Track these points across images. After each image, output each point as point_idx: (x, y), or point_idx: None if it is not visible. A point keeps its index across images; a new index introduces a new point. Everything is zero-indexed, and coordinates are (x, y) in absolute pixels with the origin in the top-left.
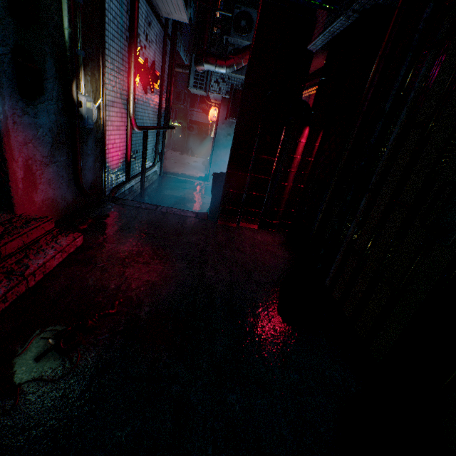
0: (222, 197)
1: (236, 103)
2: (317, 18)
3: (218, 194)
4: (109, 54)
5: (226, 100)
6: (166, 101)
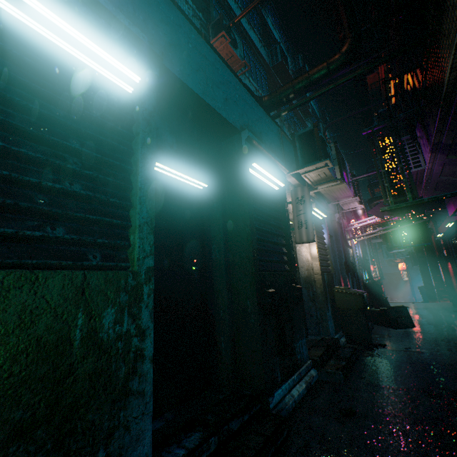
0: (425, 292)
1: (414, 258)
2: (433, 232)
3: (424, 294)
4: (369, 262)
5: (408, 258)
6: (377, 268)
